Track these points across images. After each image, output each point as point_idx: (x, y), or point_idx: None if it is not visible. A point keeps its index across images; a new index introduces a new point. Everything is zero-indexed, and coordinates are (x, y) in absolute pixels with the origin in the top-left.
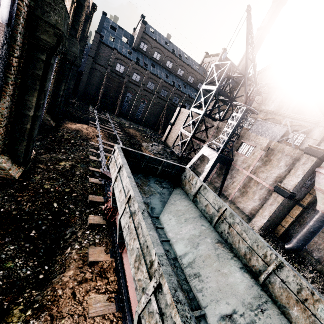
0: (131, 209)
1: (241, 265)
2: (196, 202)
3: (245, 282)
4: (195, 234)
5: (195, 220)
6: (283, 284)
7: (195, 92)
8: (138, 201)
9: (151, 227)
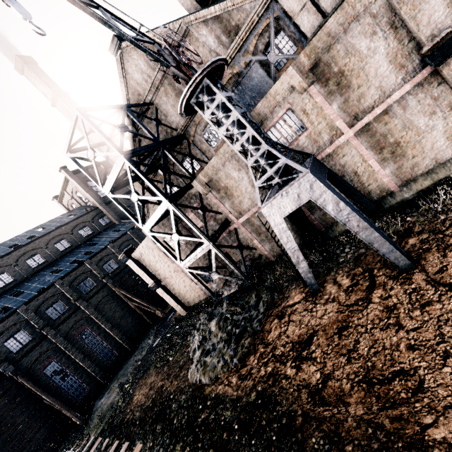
0: None
1: None
2: None
3: None
4: None
5: None
6: None
7: (111, 230)
8: None
9: None
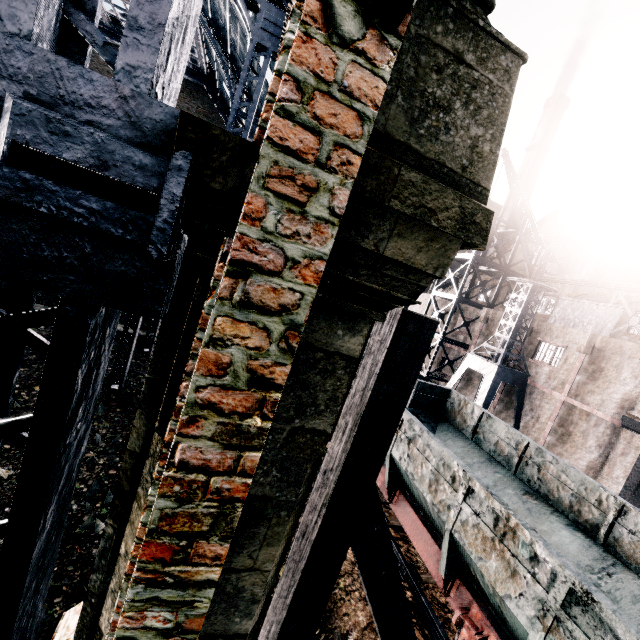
0: (408, 435)
1: (567, 521)
2: (478, 441)
3: (578, 541)
4: (488, 484)
5: (483, 466)
6: (633, 537)
7: None
8: (417, 423)
9: (442, 445)
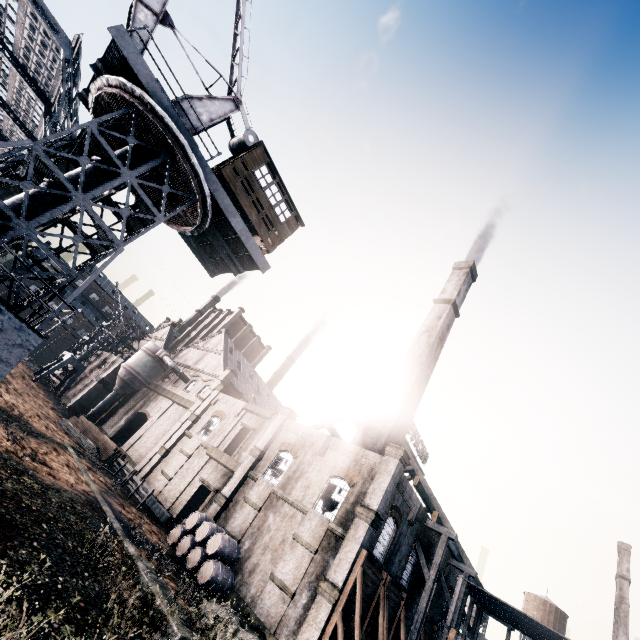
0: None
1: None
2: None
3: None
4: None
5: None
6: None
7: None
8: None
9: None
